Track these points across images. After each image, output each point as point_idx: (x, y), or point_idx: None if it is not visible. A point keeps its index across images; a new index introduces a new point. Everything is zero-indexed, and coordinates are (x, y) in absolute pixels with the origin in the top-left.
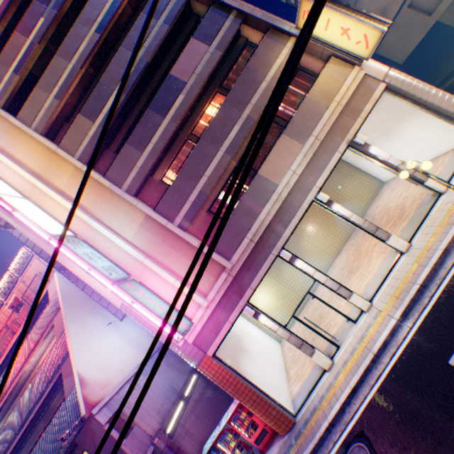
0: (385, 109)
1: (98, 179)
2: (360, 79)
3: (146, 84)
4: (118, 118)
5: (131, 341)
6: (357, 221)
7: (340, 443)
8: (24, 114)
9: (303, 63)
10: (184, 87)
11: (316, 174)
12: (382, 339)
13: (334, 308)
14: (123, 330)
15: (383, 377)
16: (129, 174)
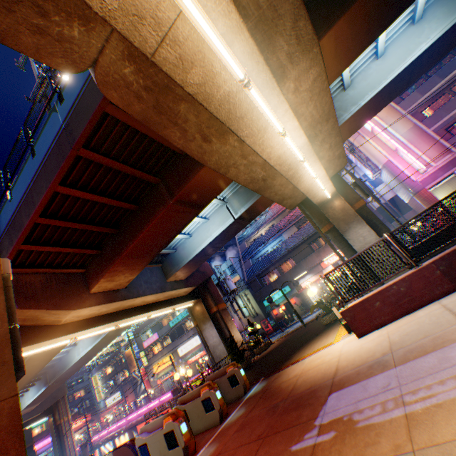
0: None
1: (393, 107)
2: None
3: None
4: None
5: None
6: None
7: None
8: None
9: None
10: None
11: None
12: None
13: None
14: None
15: None
16: (410, 106)
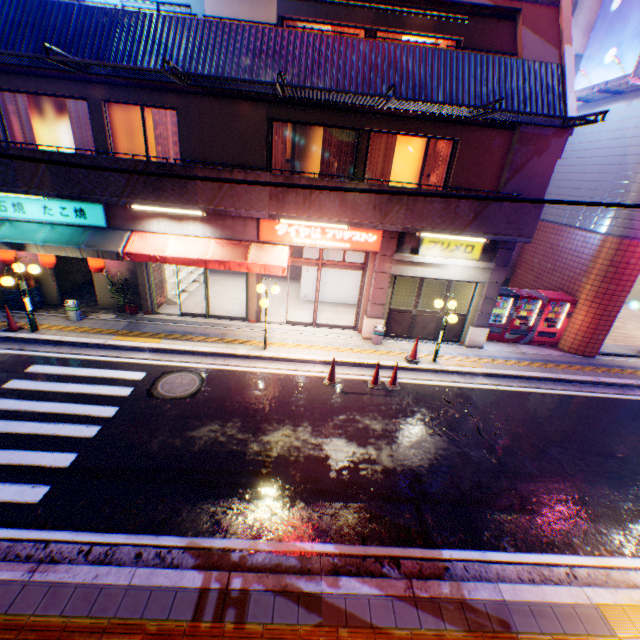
0: None
1: None
2: None
3: None
4: None
5: None
6: None
7: None
8: None
9: None
10: None
11: None
12: None
13: None
14: None
15: None
16: None
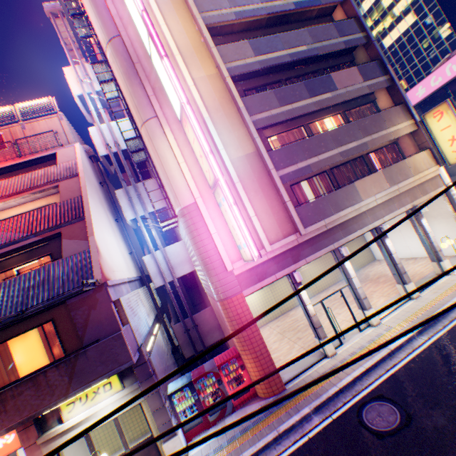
0: (430, 205)
1: (235, 96)
2: (435, 174)
3: (296, 67)
4: (266, 69)
5: (123, 254)
6: (396, 260)
7: (354, 402)
8: (199, 0)
9: (400, 141)
10: (334, 91)
11: (386, 211)
12: (400, 342)
13: (352, 312)
14: (118, 240)
15: (400, 365)
16: (261, 113)
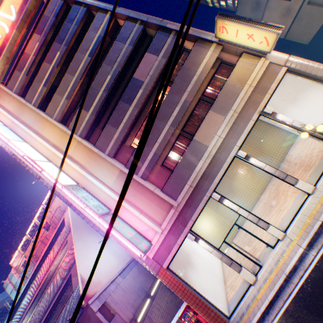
0: (289, 84)
1: (91, 148)
2: (265, 66)
3: (119, 84)
4: (102, 107)
5: (115, 253)
6: (270, 170)
7: None
8: (49, 110)
9: (224, 58)
10: (142, 85)
11: (236, 136)
12: (292, 263)
13: (255, 236)
14: (110, 246)
15: (293, 294)
16: (109, 144)
